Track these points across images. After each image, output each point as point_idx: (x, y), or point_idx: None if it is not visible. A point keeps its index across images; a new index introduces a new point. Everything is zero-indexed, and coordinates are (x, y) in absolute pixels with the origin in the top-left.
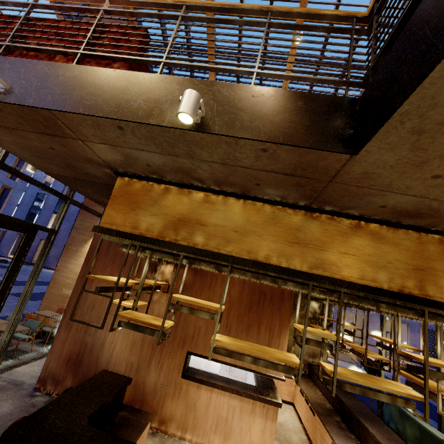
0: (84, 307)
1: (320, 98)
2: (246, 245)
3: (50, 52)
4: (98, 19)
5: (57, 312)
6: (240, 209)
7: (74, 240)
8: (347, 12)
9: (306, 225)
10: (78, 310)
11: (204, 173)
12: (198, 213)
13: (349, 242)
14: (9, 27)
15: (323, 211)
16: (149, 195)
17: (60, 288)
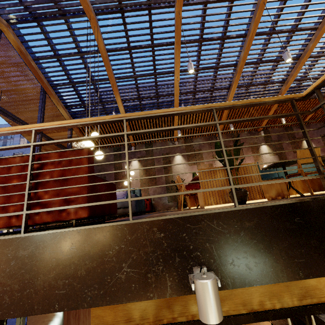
0: None
1: (312, 206)
2: (239, 298)
3: None
4: (31, 158)
5: None
6: None
7: None
8: (286, 96)
9: None
10: None
11: None
12: None
13: None
14: None
15: None
16: None
17: None
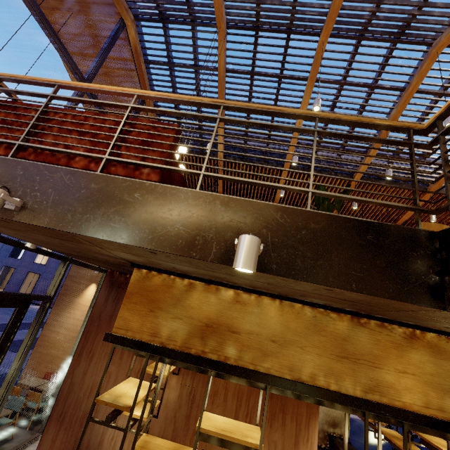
0: (81, 393)
1: (392, 230)
2: (287, 360)
3: (71, 154)
4: (126, 116)
5: (45, 377)
6: (276, 312)
7: (68, 289)
8: (403, 123)
9: (354, 333)
10: (72, 396)
11: (240, 281)
12: (228, 316)
13: (405, 357)
14: (23, 121)
15: (372, 317)
16: (170, 293)
17: (49, 346)
